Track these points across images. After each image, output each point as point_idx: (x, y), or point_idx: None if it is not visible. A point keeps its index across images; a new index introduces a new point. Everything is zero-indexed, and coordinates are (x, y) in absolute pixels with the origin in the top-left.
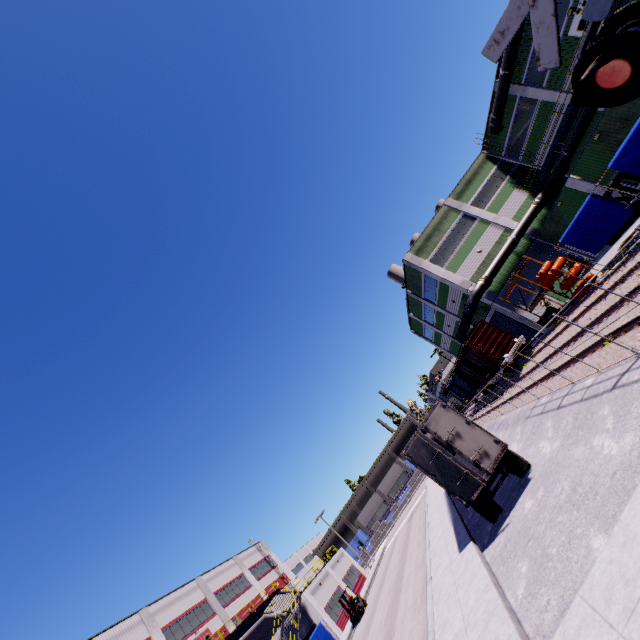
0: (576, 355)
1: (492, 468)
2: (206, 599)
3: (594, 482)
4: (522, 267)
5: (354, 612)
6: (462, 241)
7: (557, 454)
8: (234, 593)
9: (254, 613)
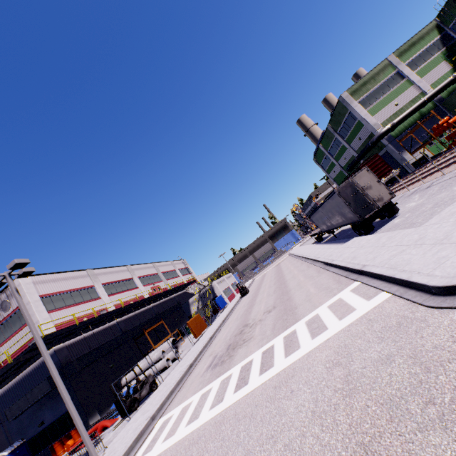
0: (452, 162)
1: (382, 206)
2: (158, 273)
3: (453, 197)
4: (425, 120)
5: (243, 291)
6: (387, 93)
7: (422, 202)
8: (171, 276)
9: (184, 285)
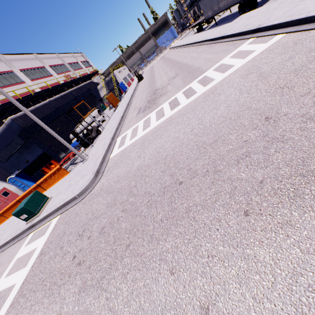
0: None
1: None
2: (64, 64)
3: None
4: None
5: (140, 78)
6: None
7: None
8: (76, 68)
9: (91, 74)
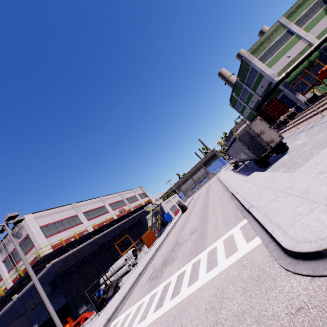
0: None
1: (274, 146)
2: (123, 200)
3: (326, 140)
4: (311, 67)
5: (183, 209)
6: (281, 48)
7: (306, 141)
8: (133, 200)
9: (142, 206)
